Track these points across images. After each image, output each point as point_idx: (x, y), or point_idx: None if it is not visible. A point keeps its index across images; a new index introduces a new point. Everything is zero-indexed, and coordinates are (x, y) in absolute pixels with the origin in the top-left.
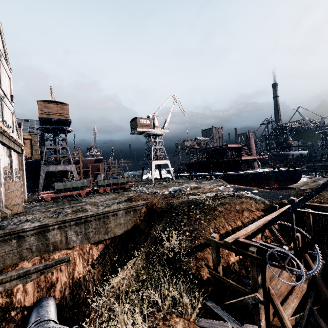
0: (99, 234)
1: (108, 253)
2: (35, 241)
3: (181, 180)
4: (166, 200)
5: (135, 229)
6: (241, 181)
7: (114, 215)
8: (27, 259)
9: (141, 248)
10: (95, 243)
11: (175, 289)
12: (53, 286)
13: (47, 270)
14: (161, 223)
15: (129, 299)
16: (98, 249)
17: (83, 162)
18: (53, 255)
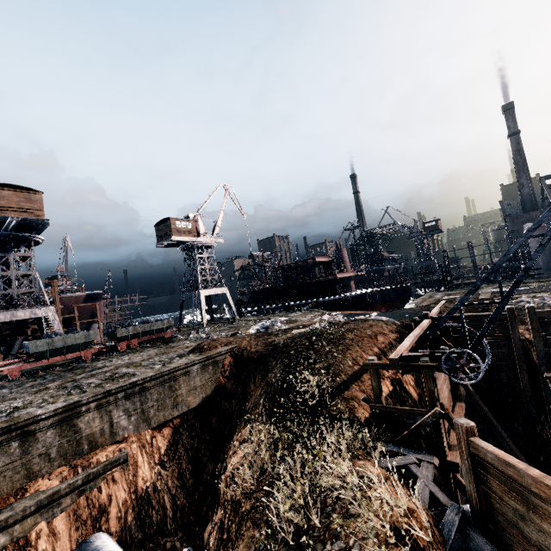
0: (164, 410)
1: (181, 440)
2: (55, 438)
3: (252, 317)
4: (261, 339)
5: (219, 393)
6: (339, 309)
7: (185, 374)
8: (42, 475)
9: (260, 407)
10: (155, 428)
11: (350, 427)
12: (104, 512)
13: (89, 485)
14: (275, 368)
15: (285, 464)
16: (164, 437)
17: (60, 302)
18: (94, 458)
